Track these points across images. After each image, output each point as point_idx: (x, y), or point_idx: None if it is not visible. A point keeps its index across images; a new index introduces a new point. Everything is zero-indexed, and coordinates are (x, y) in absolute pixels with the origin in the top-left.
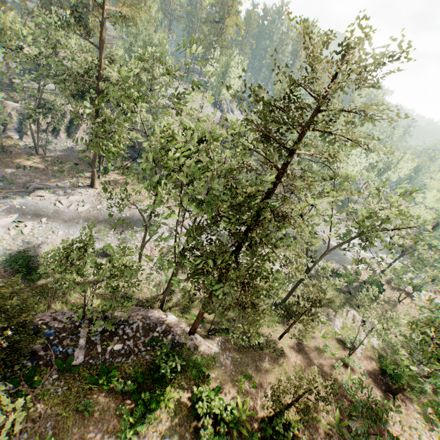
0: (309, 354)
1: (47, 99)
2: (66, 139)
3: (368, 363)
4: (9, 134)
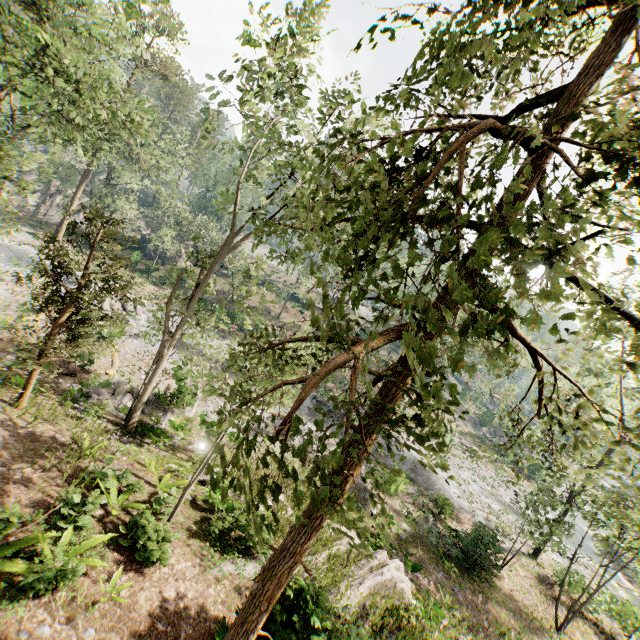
0: (42, 455)
1: (98, 191)
2: (84, 219)
3: (231, 601)
4: (28, 200)
